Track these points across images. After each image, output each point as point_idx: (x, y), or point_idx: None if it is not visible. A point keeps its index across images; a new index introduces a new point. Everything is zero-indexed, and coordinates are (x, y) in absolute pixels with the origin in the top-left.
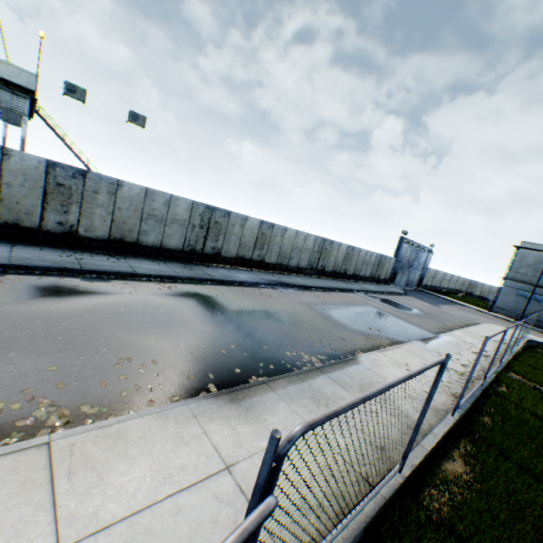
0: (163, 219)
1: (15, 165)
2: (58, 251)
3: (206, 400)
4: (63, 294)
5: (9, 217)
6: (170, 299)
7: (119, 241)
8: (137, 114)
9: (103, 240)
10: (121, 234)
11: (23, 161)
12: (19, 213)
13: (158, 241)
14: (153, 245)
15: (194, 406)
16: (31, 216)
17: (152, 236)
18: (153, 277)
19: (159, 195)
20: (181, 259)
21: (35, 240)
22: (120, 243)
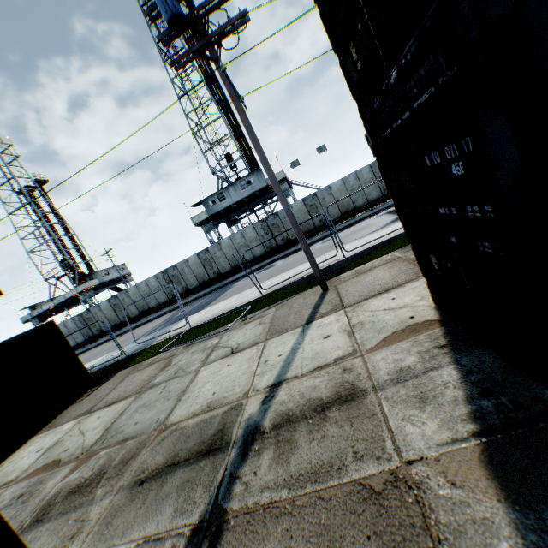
0: (360, 187)
1: (295, 210)
2: (325, 232)
3: (367, 235)
4: (328, 241)
5: (304, 230)
6: (371, 221)
7: (346, 213)
8: (320, 147)
9: (339, 218)
10: (345, 209)
11: (296, 206)
12: (306, 226)
13: (365, 200)
14: (364, 204)
15: (362, 237)
16: (310, 225)
17: (360, 200)
18: (366, 218)
19: (349, 177)
20: (385, 201)
21: (316, 234)
22: (347, 214)
